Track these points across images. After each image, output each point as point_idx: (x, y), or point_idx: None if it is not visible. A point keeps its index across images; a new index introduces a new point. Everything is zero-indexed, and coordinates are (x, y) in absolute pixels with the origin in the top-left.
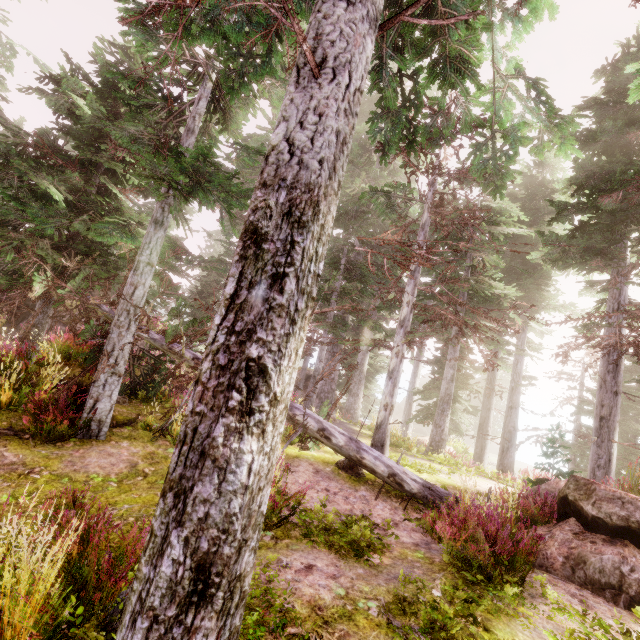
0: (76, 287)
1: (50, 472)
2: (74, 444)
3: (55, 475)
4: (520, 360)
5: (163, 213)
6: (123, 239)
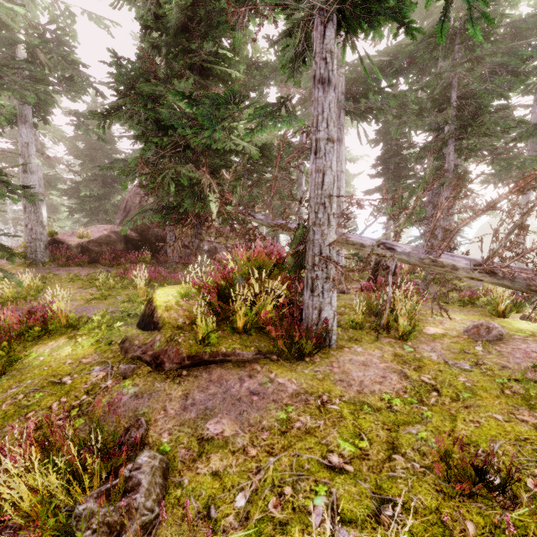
0: (237, 200)
1: (339, 400)
2: (319, 359)
3: (349, 403)
4: None
5: (326, 66)
6: (276, 126)
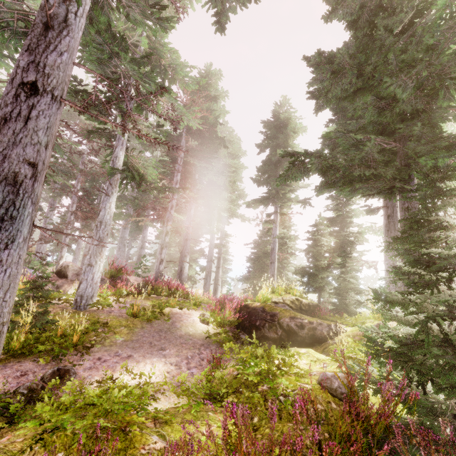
0: None
1: None
2: None
3: None
4: (211, 236)
5: None
6: None
